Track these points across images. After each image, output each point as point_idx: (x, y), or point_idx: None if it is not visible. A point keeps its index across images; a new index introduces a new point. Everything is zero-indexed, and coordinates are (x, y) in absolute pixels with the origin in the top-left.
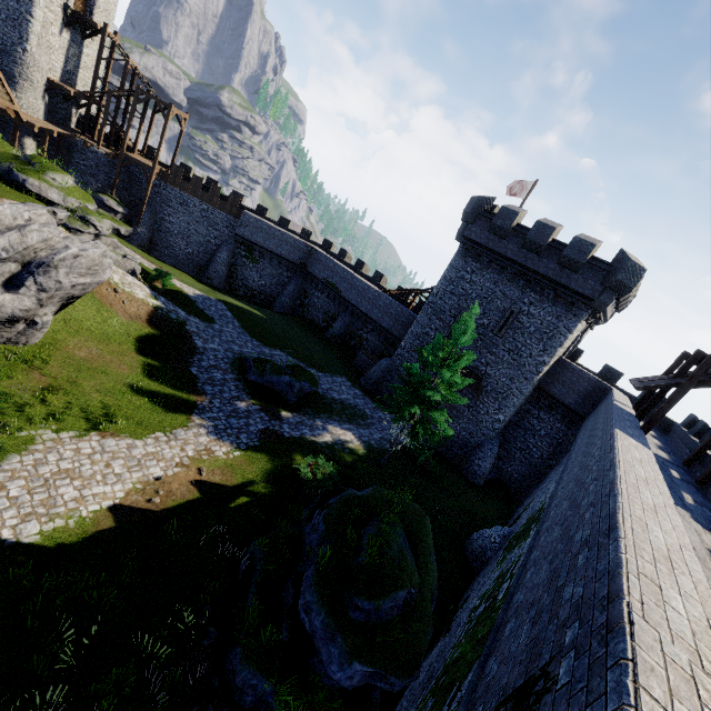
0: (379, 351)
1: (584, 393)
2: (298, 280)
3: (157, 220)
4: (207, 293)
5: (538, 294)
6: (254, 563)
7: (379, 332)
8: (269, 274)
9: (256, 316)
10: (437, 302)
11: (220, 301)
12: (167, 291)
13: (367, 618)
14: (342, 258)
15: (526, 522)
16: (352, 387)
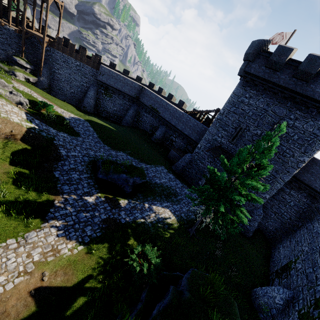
0: (182, 148)
1: None
2: (135, 107)
3: (51, 73)
4: (79, 116)
5: (303, 112)
6: None
7: (182, 137)
8: (118, 104)
9: (109, 129)
10: (223, 119)
11: (86, 121)
12: (50, 116)
13: None
14: (160, 93)
15: (316, 306)
16: (168, 173)
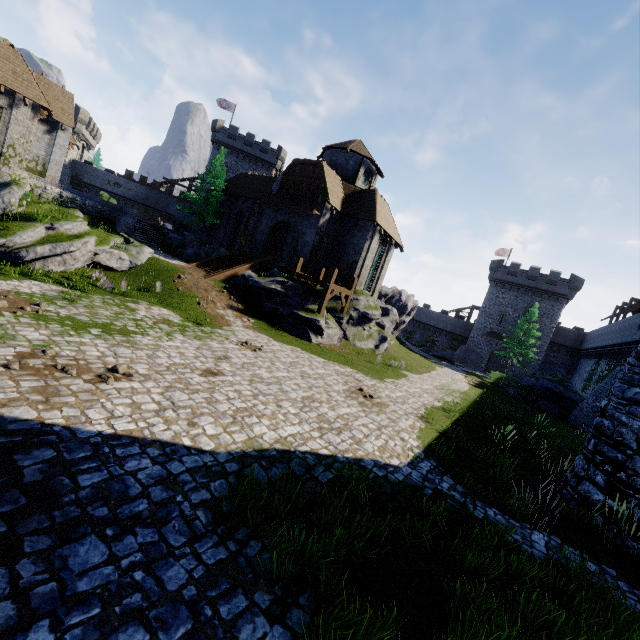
0: (448, 345)
1: (574, 339)
2: None
3: None
4: None
5: (540, 298)
6: (519, 392)
7: (445, 335)
8: None
9: None
10: (486, 310)
11: None
12: None
13: (571, 388)
14: None
15: (585, 381)
16: None
